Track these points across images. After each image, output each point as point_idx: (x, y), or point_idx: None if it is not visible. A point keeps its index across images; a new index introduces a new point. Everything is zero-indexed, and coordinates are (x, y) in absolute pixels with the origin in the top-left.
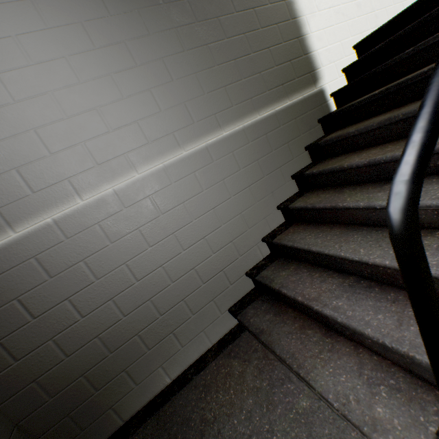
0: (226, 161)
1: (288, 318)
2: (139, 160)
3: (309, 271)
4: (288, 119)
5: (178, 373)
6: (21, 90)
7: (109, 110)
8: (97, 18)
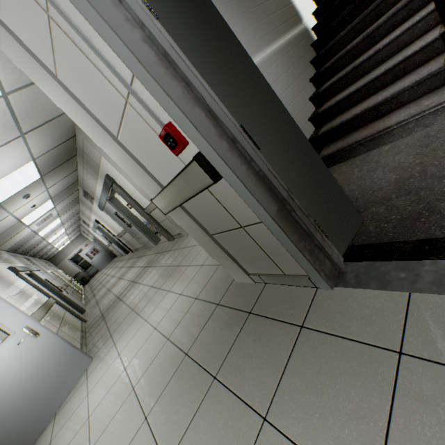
0: (274, 69)
1: (353, 134)
2: None
3: (352, 108)
4: (295, 44)
5: None
6: None
7: None
8: None
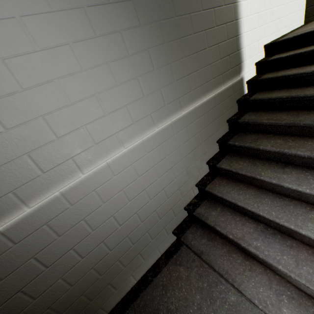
0: (182, 133)
1: (218, 244)
2: (126, 137)
3: (232, 214)
4: (221, 100)
5: (141, 276)
6: (28, 78)
7: (105, 96)
8: (98, 4)
